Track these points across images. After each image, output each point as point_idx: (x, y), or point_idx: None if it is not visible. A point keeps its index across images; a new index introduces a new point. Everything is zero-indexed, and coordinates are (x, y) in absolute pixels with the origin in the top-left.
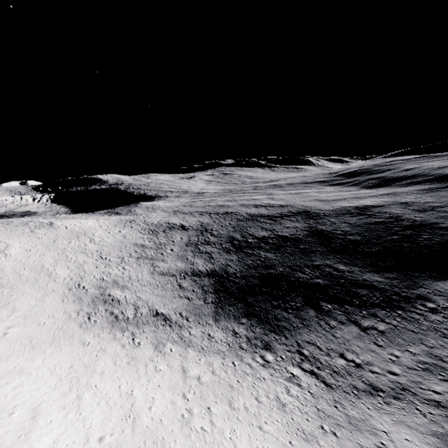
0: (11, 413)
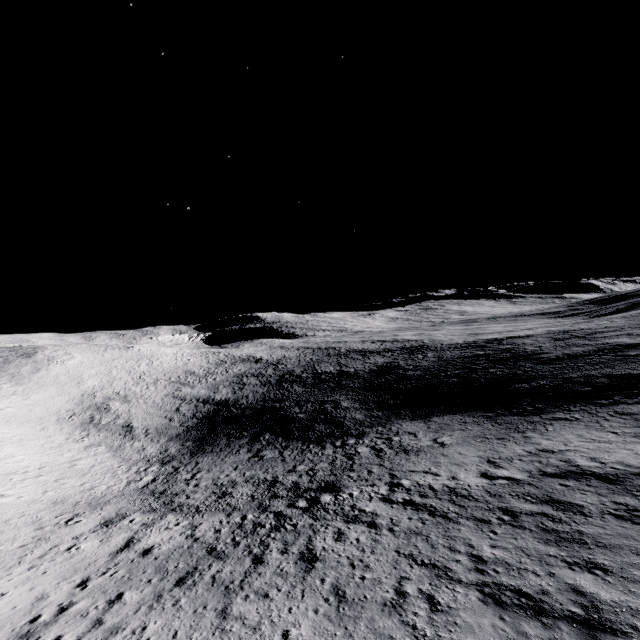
0: None
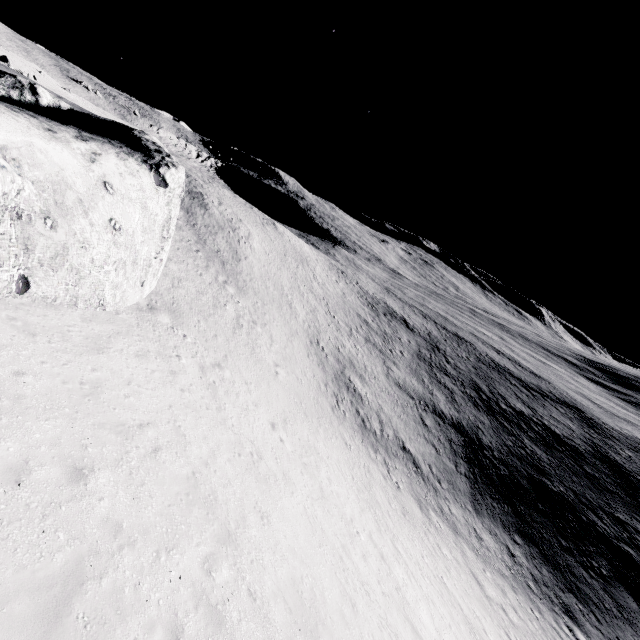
0: (356, 531)
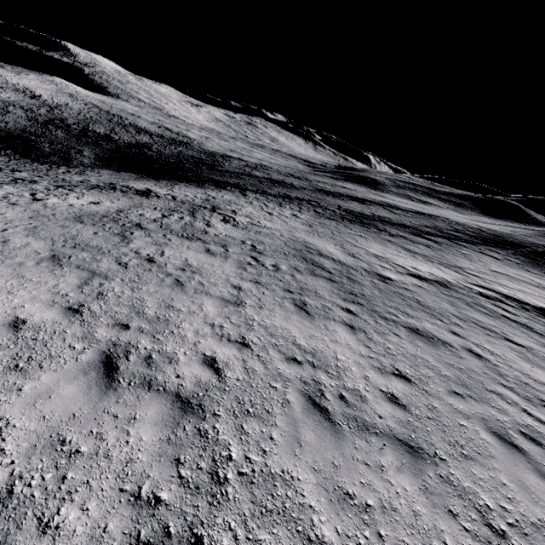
0: None
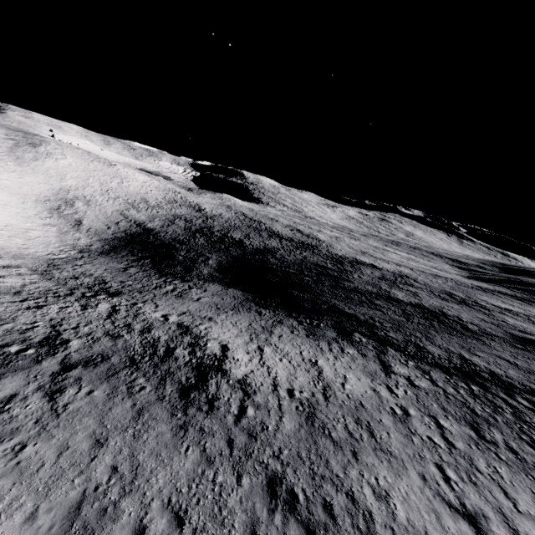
0: None
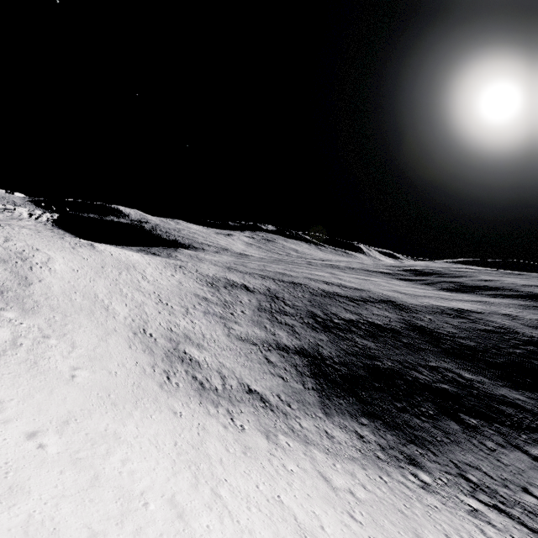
0: (144, 503)
